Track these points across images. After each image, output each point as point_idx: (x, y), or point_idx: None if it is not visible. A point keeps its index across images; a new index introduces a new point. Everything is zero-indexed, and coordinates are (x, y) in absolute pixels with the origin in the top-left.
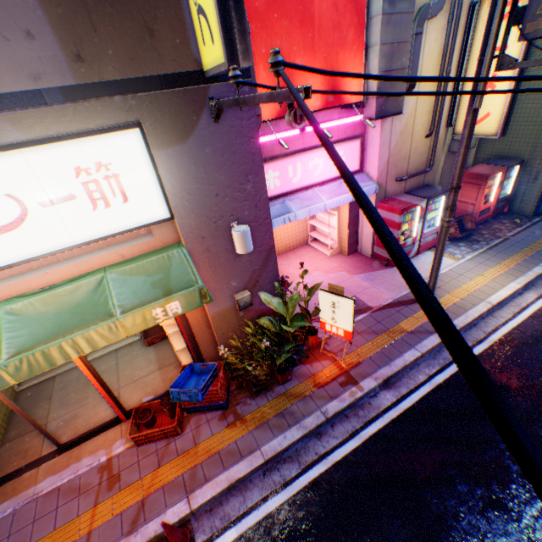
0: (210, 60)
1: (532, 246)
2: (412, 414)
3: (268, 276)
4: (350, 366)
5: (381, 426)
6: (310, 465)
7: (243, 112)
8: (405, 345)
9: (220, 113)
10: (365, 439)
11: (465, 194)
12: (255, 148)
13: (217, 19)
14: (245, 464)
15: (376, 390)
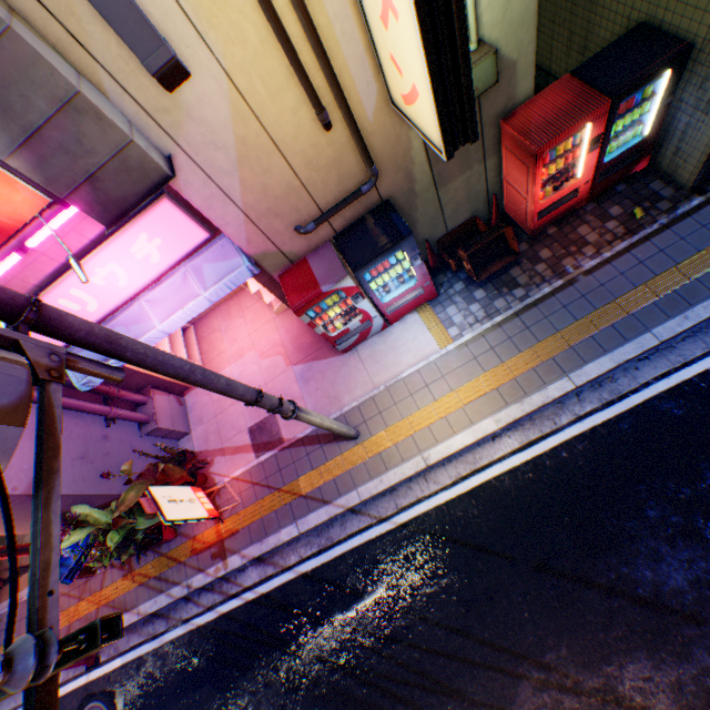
0: None
1: (600, 315)
2: (265, 601)
3: (66, 500)
4: (227, 534)
5: (236, 606)
6: (175, 625)
7: None
8: (289, 517)
9: None
10: (219, 615)
11: (512, 173)
12: None
13: None
14: (127, 617)
15: (247, 564)
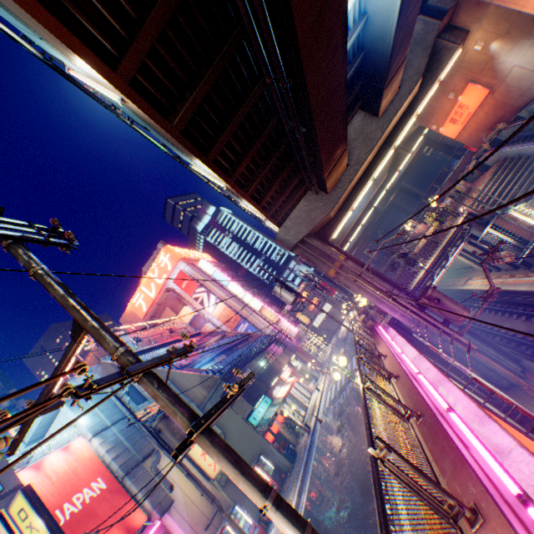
0: None
1: (295, 475)
2: None
3: None
4: None
5: None
6: None
7: None
8: None
9: None
10: None
11: None
12: None
13: None
14: None
15: None
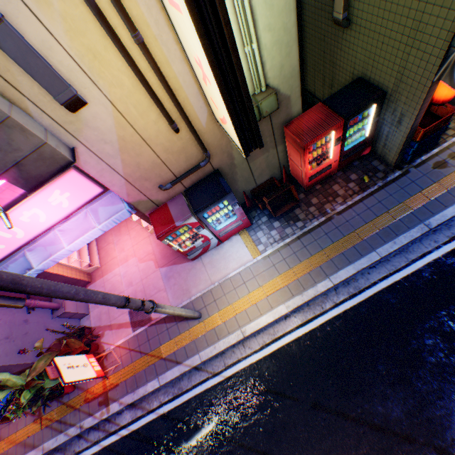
0: None
1: (346, 240)
2: (135, 436)
3: None
4: (111, 387)
5: (114, 440)
6: None
7: None
8: (153, 374)
9: None
10: (102, 448)
11: (292, 154)
12: None
13: None
14: (34, 453)
15: (123, 409)
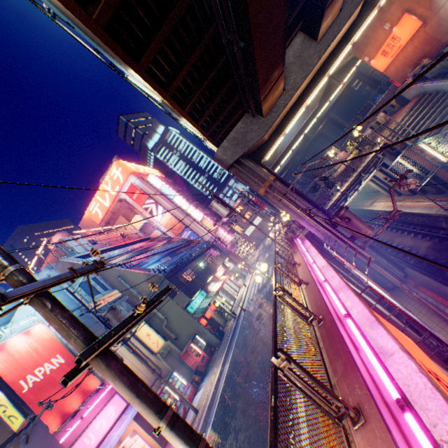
0: (19, 424)
1: (222, 350)
2: None
3: None
4: None
5: None
6: None
7: (39, 429)
8: None
9: (29, 437)
10: None
11: (190, 361)
12: (51, 436)
13: (19, 411)
14: None
15: None
